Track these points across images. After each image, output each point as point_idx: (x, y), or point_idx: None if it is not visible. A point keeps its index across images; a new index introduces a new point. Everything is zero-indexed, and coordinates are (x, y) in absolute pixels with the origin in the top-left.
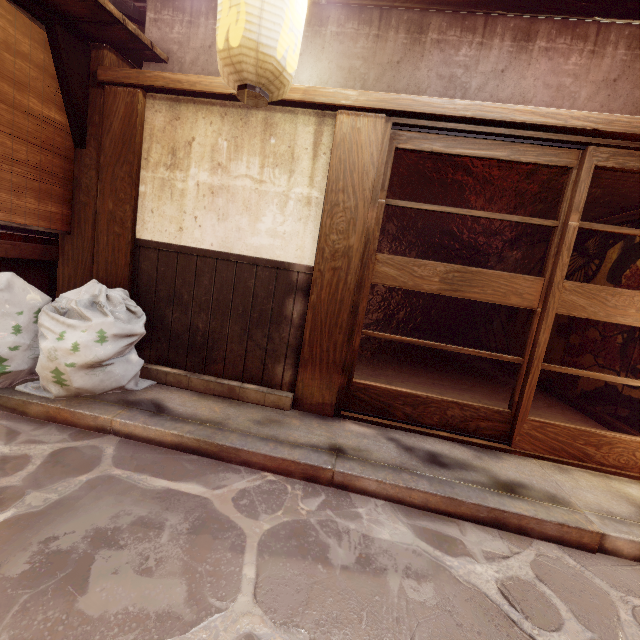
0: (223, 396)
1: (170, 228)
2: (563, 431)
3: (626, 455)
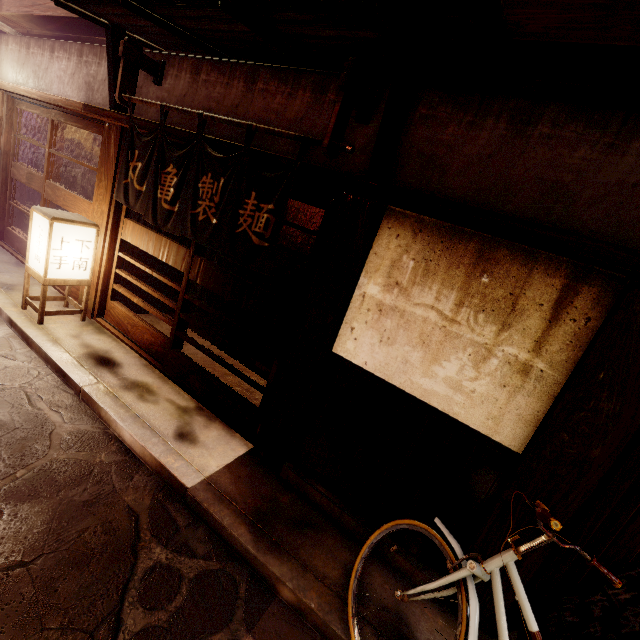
0: None
1: None
2: None
3: None
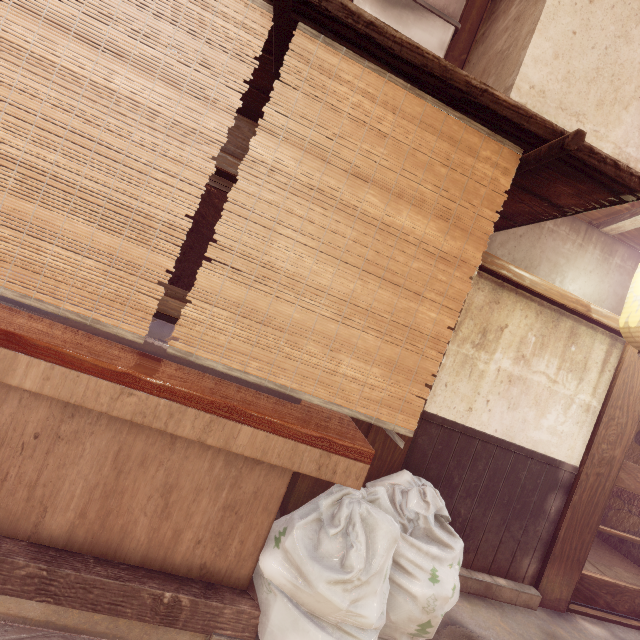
0: (478, 594)
1: (459, 406)
2: None
3: None
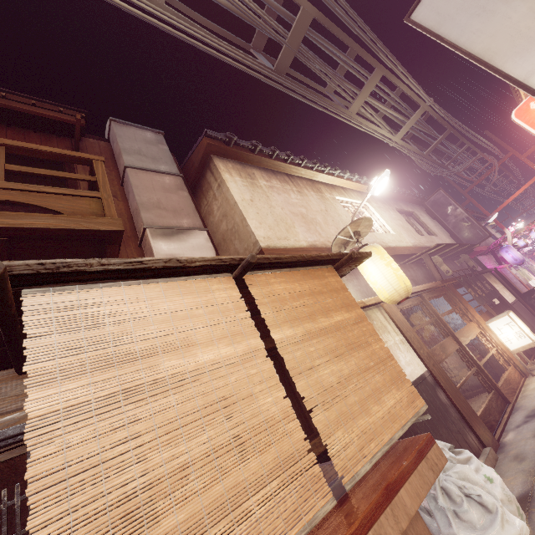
0: None
1: None
2: (504, 384)
3: (513, 381)
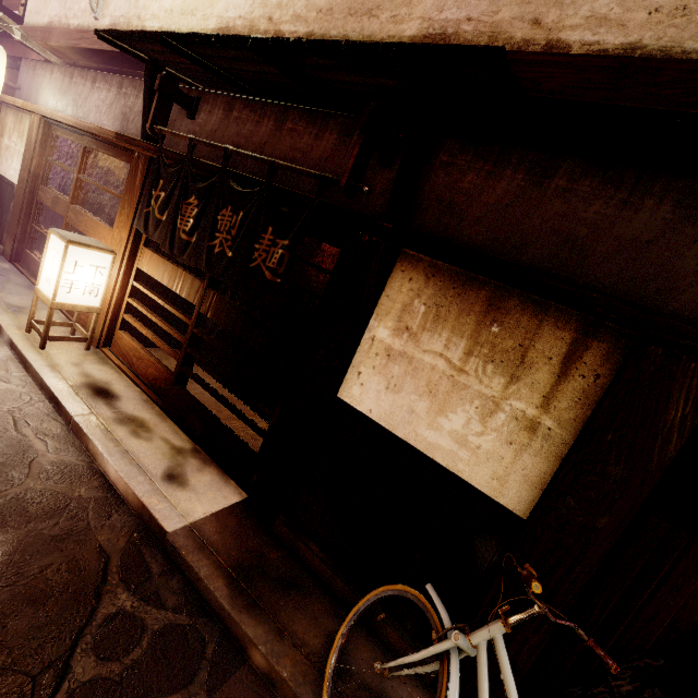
0: None
1: None
2: None
3: None
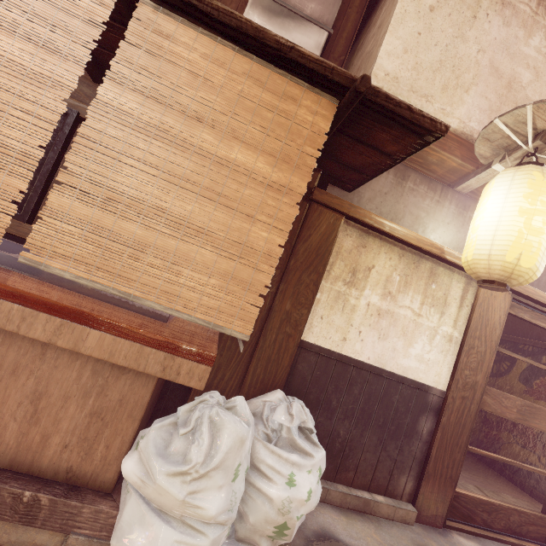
0: (357, 510)
1: (334, 336)
2: None
3: None
